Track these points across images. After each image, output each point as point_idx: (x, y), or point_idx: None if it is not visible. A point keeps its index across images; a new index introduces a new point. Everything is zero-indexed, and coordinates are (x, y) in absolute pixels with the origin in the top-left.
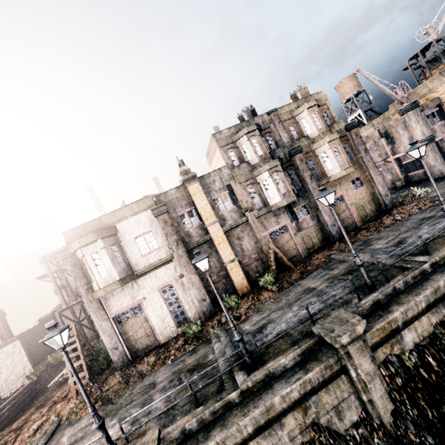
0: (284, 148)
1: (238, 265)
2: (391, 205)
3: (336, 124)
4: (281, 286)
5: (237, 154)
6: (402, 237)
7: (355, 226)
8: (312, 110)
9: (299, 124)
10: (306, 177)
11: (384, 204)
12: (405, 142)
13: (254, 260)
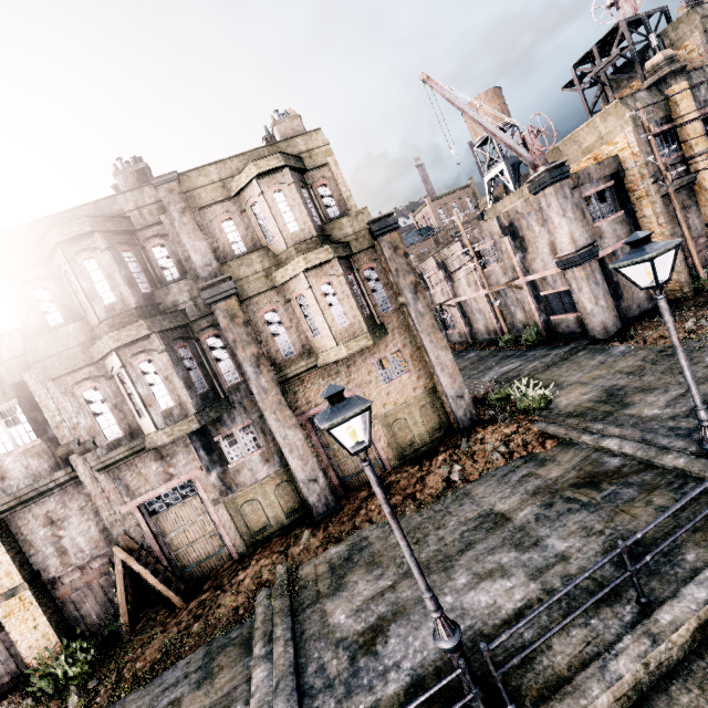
0: (195, 280)
1: (33, 603)
2: (470, 419)
3: (350, 217)
4: (91, 699)
5: (57, 296)
6: (397, 600)
7: (382, 469)
8: (273, 181)
9: (248, 214)
10: (243, 361)
11: (455, 416)
12: (543, 251)
13: (96, 574)
